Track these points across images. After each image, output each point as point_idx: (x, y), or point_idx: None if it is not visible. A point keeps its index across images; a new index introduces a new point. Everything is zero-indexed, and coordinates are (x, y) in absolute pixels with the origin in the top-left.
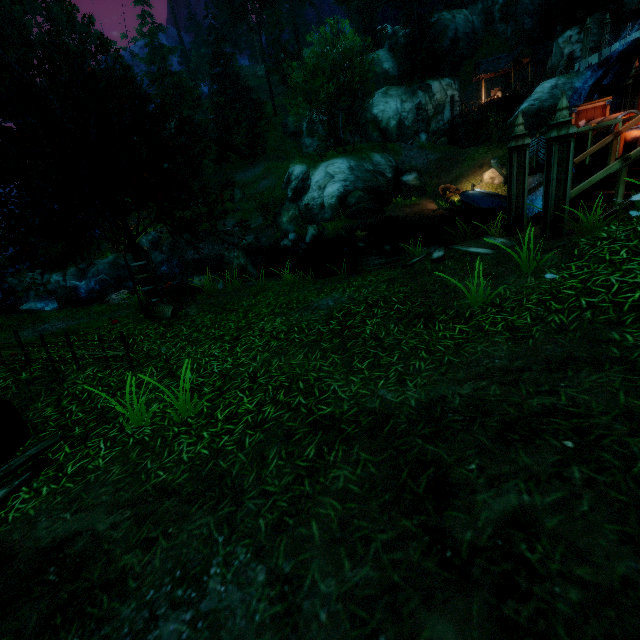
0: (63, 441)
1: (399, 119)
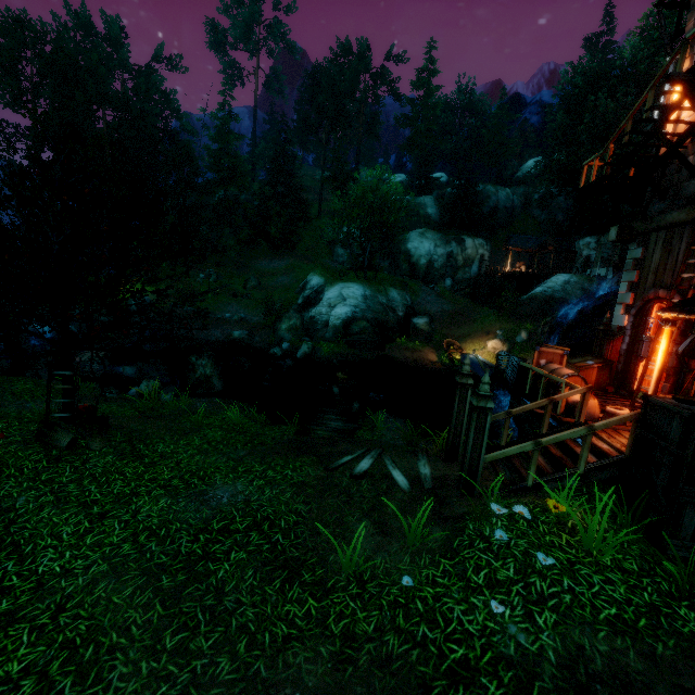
0: None
1: (430, 259)
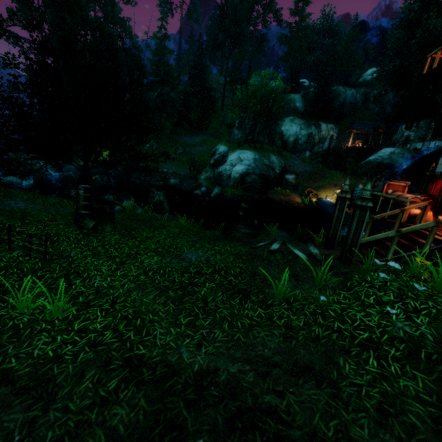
0: None
1: (296, 138)
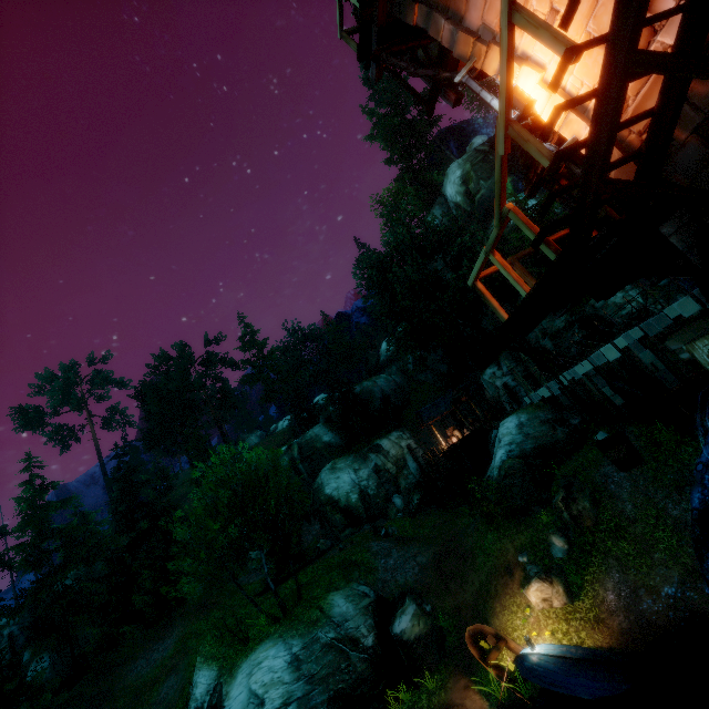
0: None
1: (360, 490)
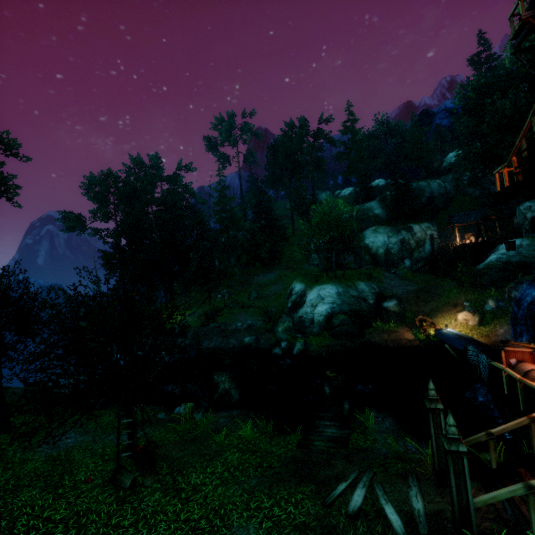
0: None
1: (386, 248)
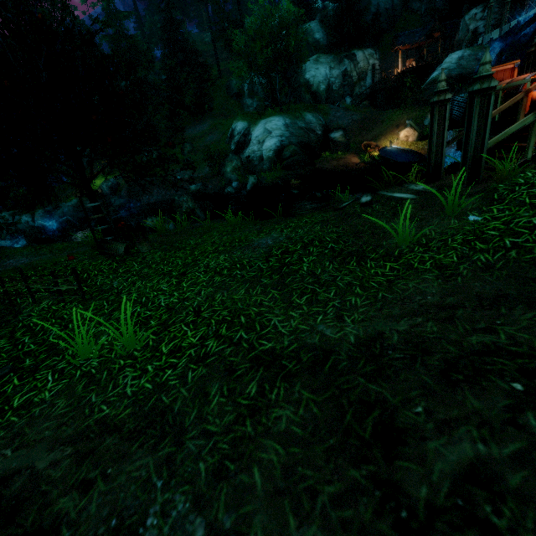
0: (13, 373)
1: (328, 84)
